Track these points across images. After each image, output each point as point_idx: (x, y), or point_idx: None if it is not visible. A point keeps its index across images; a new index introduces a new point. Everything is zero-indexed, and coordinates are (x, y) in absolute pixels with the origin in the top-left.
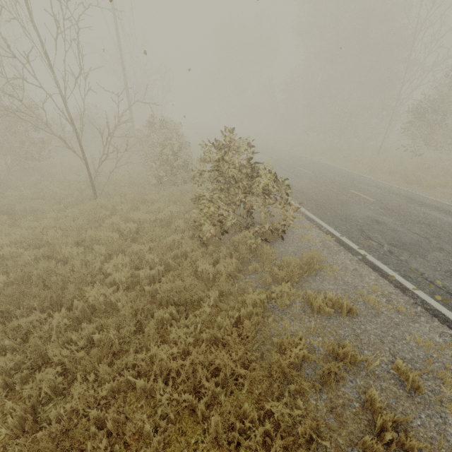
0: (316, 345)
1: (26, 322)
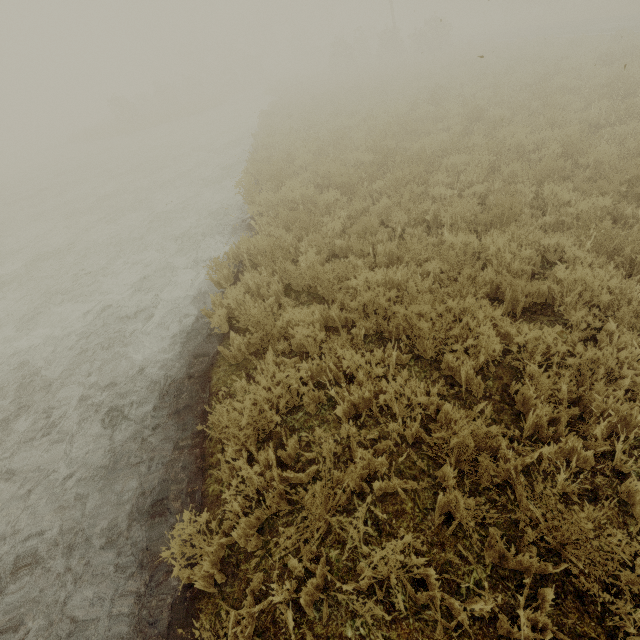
0: None
1: None
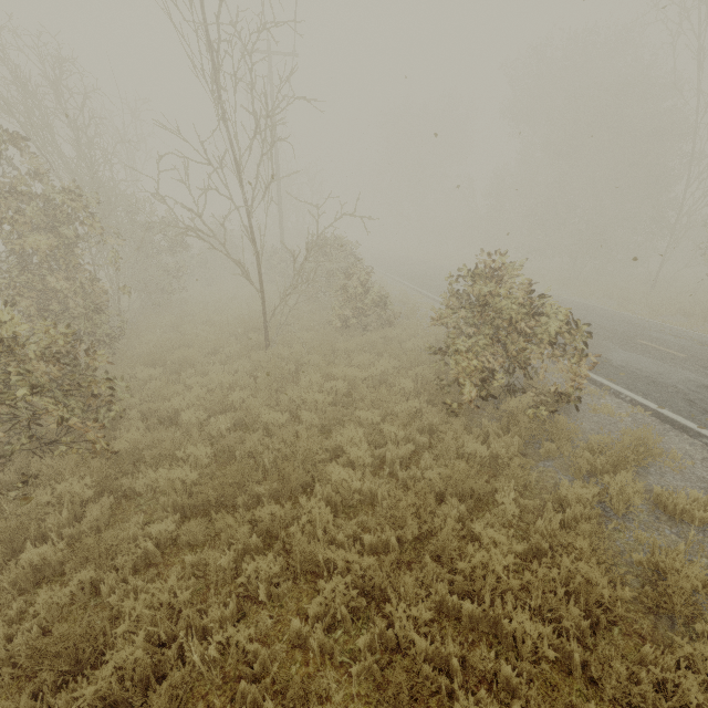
0: (704, 568)
1: (269, 512)
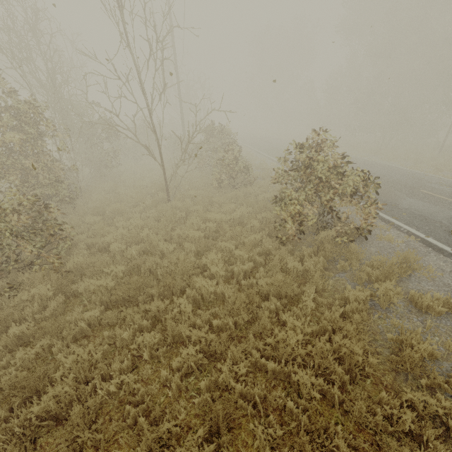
0: (435, 343)
1: (155, 306)
